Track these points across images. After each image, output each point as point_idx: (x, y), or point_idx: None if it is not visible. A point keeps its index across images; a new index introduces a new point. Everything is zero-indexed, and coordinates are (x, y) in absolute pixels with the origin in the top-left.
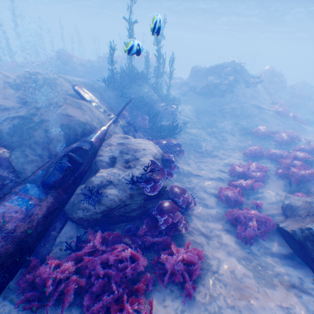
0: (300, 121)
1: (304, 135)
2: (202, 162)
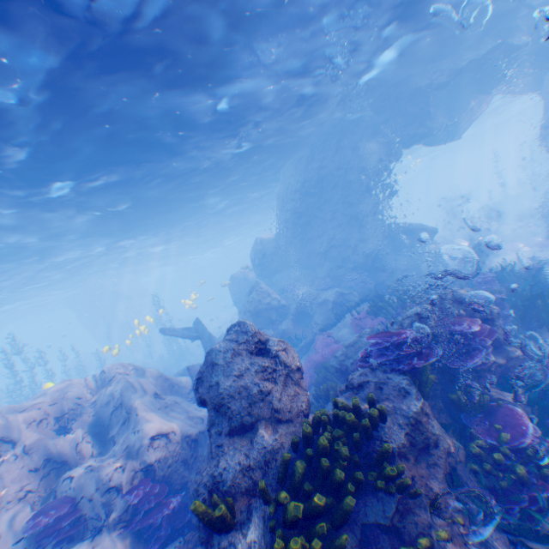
0: None
1: None
2: None
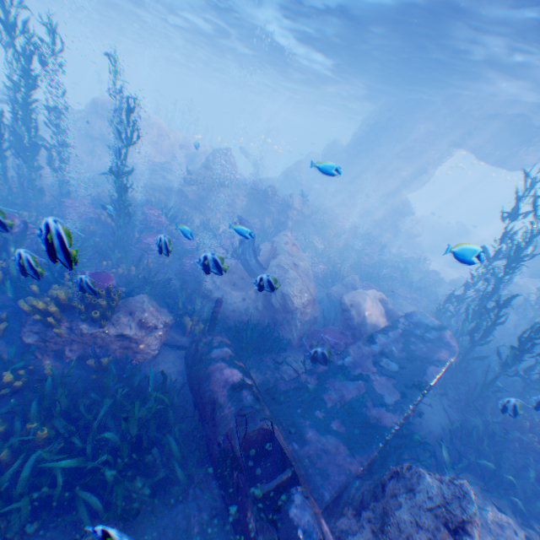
0: None
1: None
2: None
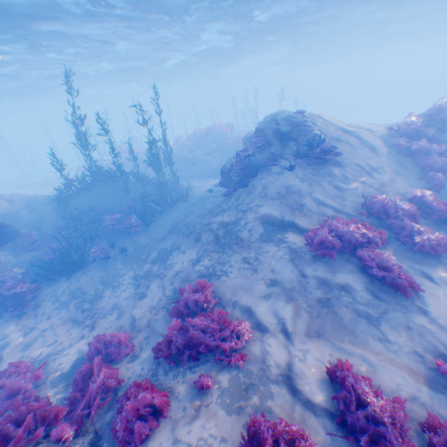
0: (391, 281)
1: (339, 341)
2: (53, 333)
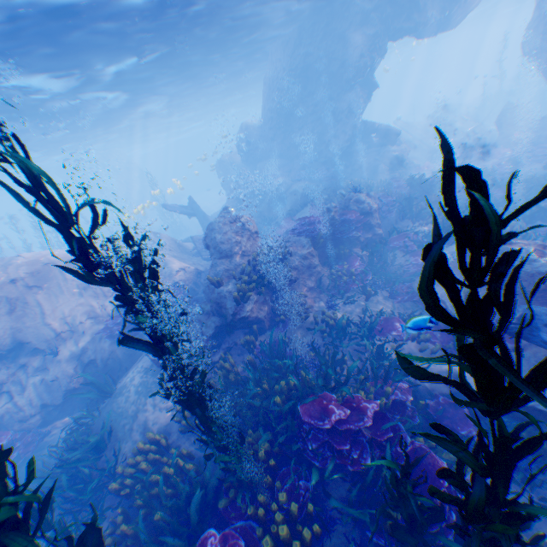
0: None
1: None
2: None
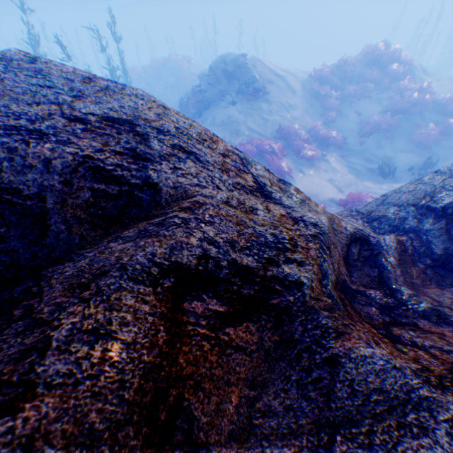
0: (279, 172)
1: None
2: None
